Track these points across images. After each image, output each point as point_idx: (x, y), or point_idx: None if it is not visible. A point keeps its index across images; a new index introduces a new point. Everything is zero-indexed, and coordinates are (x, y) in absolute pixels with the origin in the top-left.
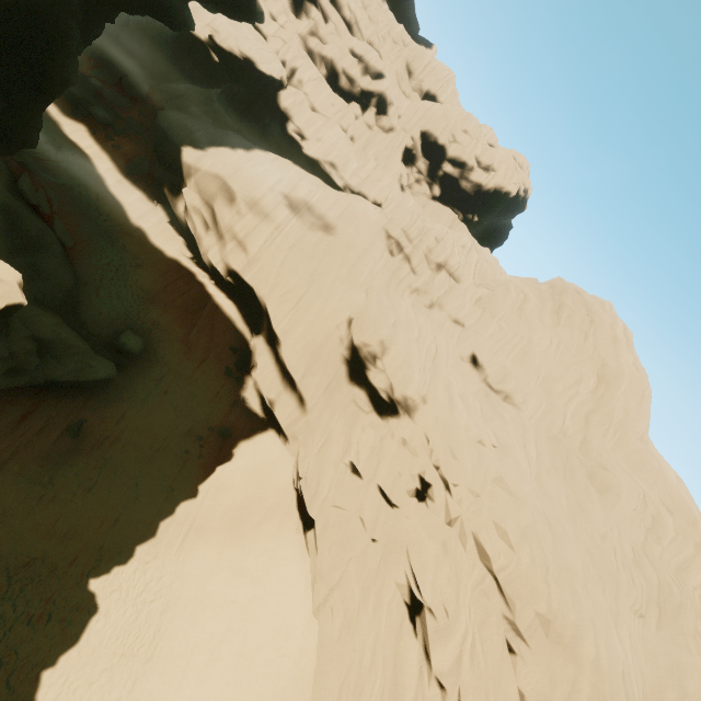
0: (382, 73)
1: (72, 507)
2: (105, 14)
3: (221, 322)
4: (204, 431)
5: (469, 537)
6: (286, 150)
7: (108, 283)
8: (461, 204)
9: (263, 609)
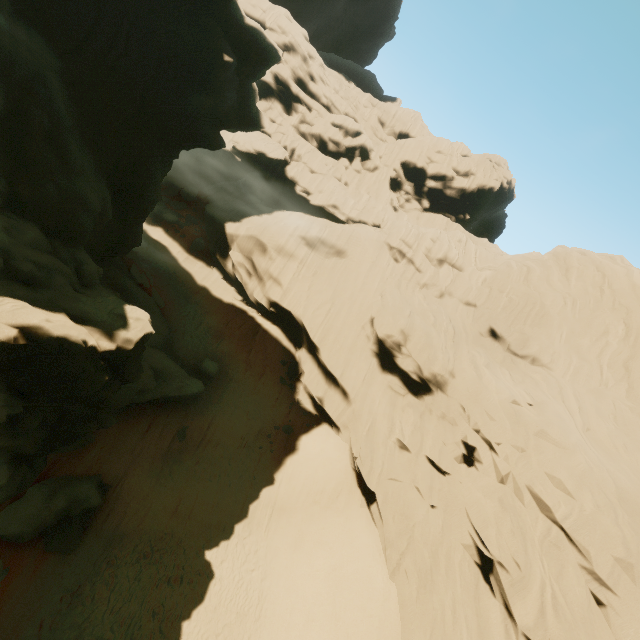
0: (359, 131)
1: (186, 494)
2: (173, 155)
3: (271, 343)
4: (271, 429)
5: (524, 491)
6: (297, 206)
7: (189, 328)
8: (451, 208)
9: (344, 575)
